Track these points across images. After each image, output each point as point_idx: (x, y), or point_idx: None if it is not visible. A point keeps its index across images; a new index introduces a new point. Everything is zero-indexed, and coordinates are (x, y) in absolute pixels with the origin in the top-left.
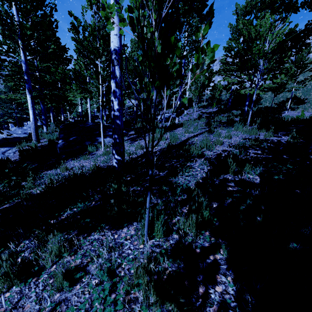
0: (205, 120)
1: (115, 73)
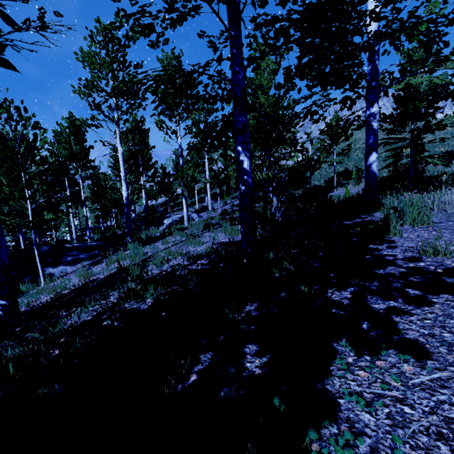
0: (220, 217)
1: None
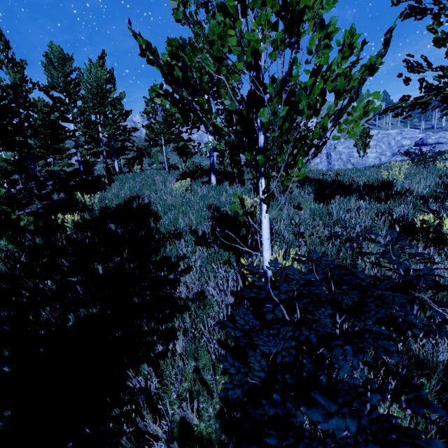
0: None
1: None
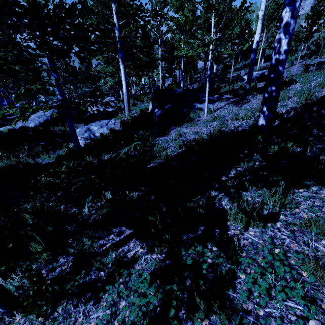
0: (324, 72)
1: None
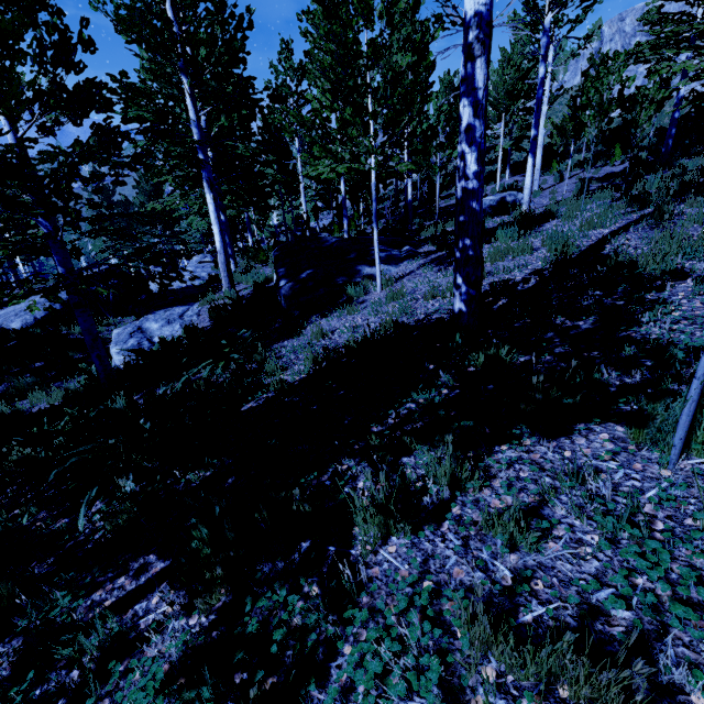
0: (611, 194)
1: (475, 80)
